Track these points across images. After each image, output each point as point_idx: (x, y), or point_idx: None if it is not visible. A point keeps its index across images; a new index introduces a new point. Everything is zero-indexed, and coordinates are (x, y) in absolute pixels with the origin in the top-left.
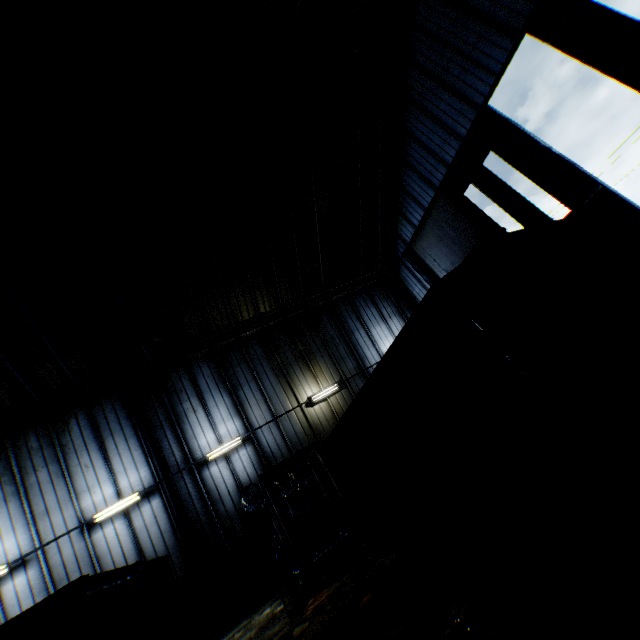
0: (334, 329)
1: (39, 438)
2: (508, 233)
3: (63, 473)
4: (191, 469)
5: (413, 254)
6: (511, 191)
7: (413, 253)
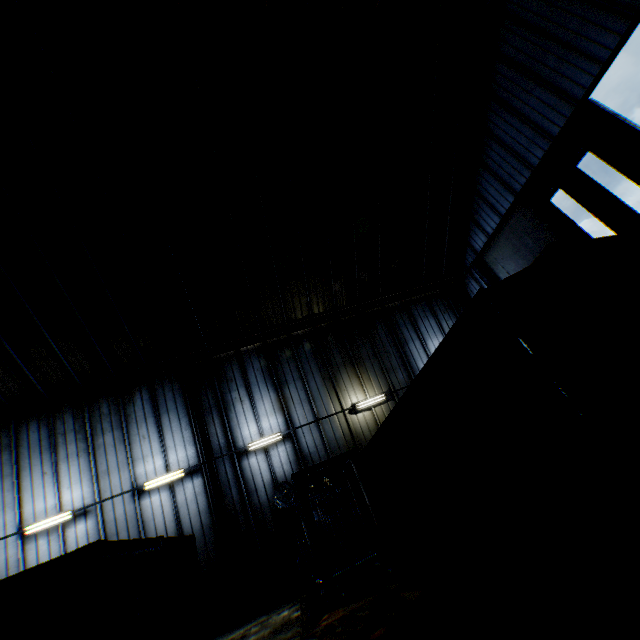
0: (387, 337)
1: (109, 405)
2: (586, 240)
3: (124, 440)
4: (232, 456)
5: (483, 265)
6: (610, 198)
7: (483, 264)
